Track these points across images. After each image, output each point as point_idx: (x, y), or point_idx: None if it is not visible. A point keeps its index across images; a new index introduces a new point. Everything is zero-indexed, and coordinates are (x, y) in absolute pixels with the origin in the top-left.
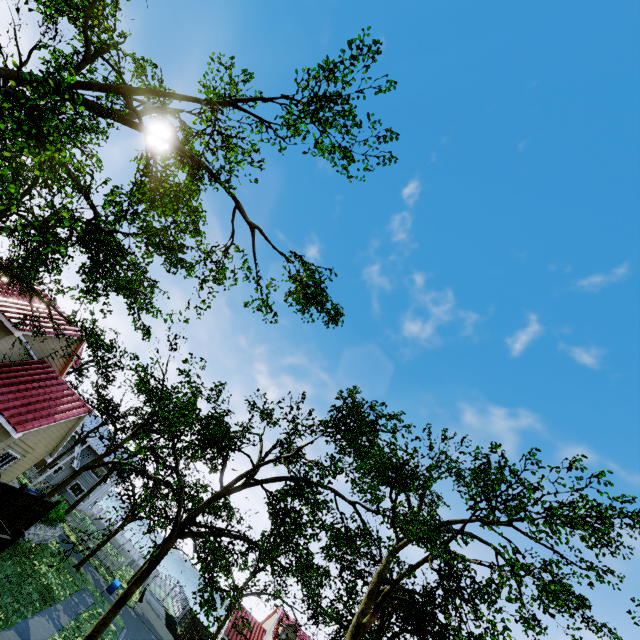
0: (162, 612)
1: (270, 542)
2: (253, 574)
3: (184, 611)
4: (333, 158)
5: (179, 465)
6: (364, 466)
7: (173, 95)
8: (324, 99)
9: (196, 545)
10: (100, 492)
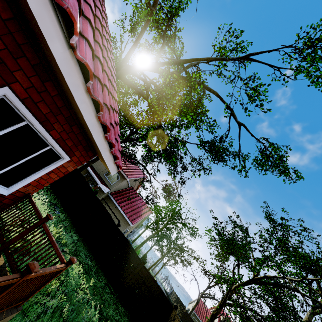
0: (163, 289)
1: (274, 321)
2: (208, 287)
3: (171, 290)
4: (321, 82)
5: (234, 277)
6: (296, 262)
7: (208, 59)
8: (317, 42)
9: (243, 321)
10: (137, 232)
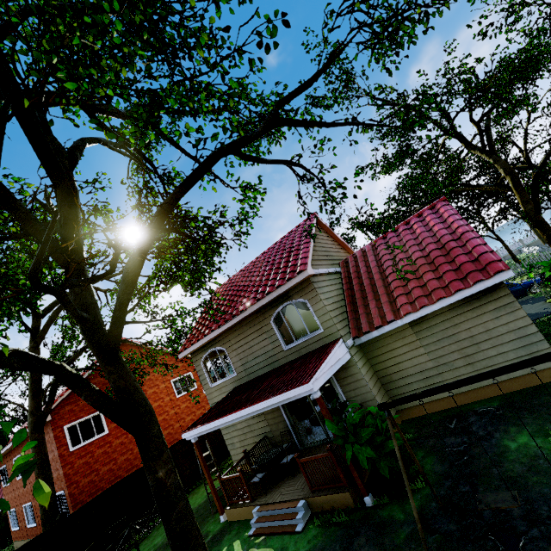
0: None
1: None
2: None
3: None
4: None
5: None
6: None
7: None
8: None
9: None
10: None
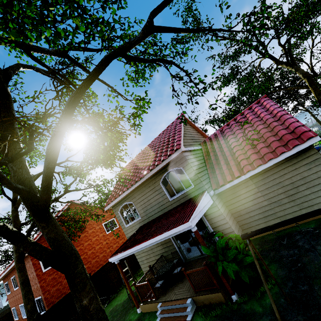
0: None
1: None
2: None
3: None
4: None
5: None
6: None
7: None
8: None
9: None
10: None
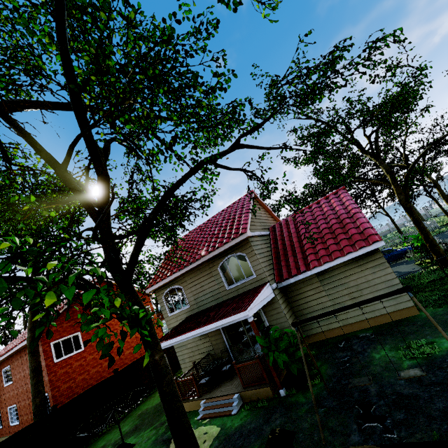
0: None
1: None
2: None
3: None
4: None
5: None
6: None
7: None
8: None
9: None
10: None
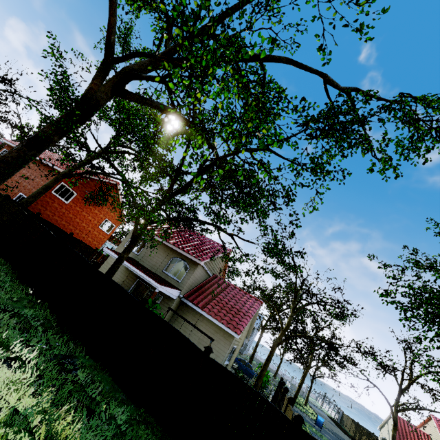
0: (328, 418)
1: None
2: (400, 392)
3: (340, 415)
4: None
5: None
6: None
7: None
8: None
9: None
10: (250, 341)
